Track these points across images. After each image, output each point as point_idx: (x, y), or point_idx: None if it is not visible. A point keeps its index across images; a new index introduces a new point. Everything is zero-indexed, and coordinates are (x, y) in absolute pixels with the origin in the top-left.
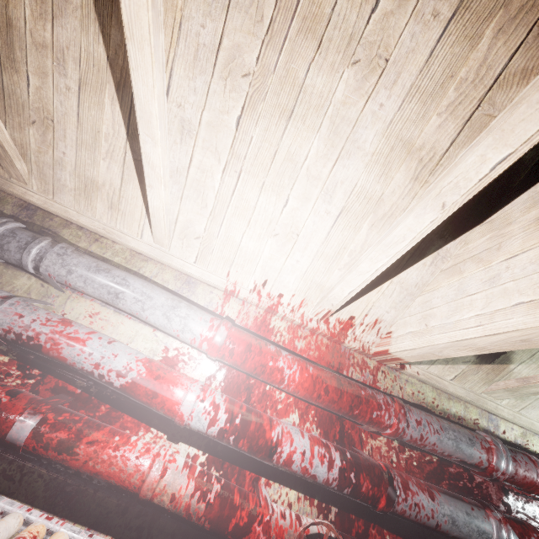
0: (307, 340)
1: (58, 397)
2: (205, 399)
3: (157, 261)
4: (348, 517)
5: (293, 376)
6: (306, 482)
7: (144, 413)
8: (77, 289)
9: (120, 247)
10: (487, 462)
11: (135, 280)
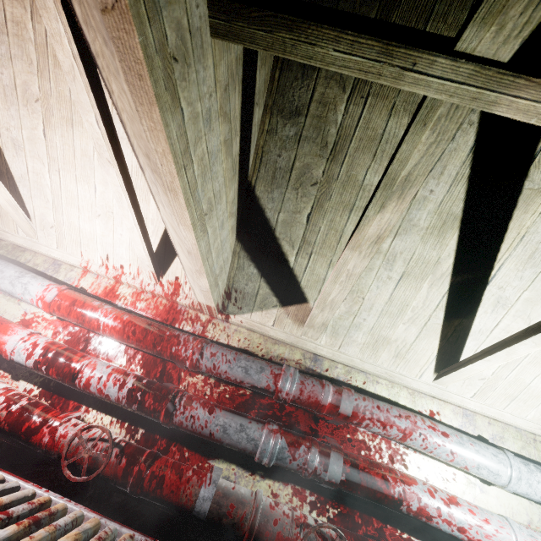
0: (148, 302)
1: None
2: (28, 340)
3: (32, 251)
4: (153, 437)
5: (107, 323)
6: (122, 409)
7: None
8: None
9: (6, 243)
10: (274, 385)
11: None
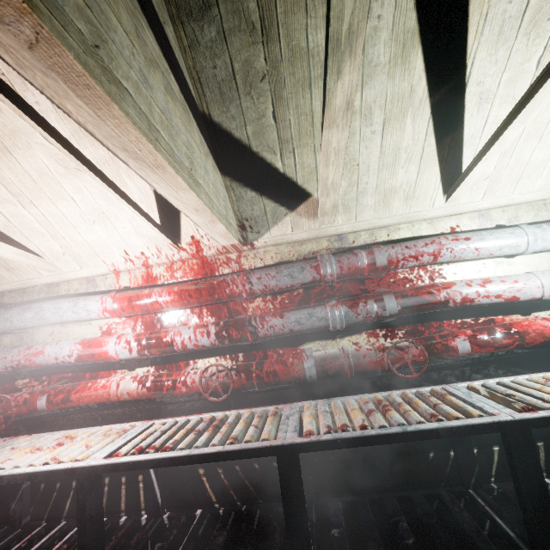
0: (182, 269)
1: (59, 383)
2: (120, 342)
3: (64, 281)
4: (251, 354)
5: (165, 300)
6: (218, 349)
7: (109, 366)
8: (25, 328)
9: (39, 287)
10: (318, 275)
11: (47, 303)
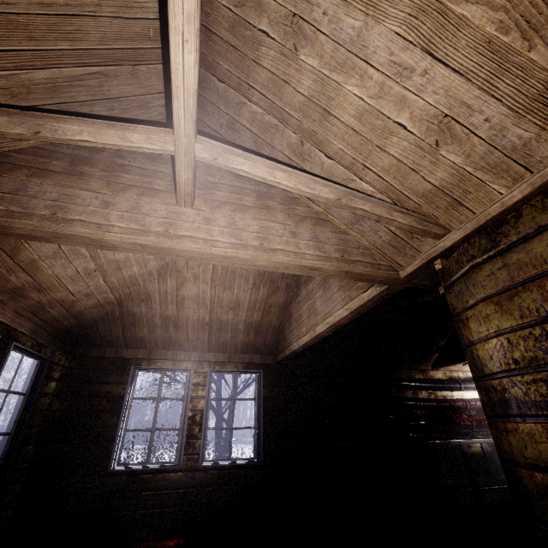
0: None
1: None
2: None
3: None
4: None
5: None
6: None
7: None
8: None
9: None
10: None
11: None
